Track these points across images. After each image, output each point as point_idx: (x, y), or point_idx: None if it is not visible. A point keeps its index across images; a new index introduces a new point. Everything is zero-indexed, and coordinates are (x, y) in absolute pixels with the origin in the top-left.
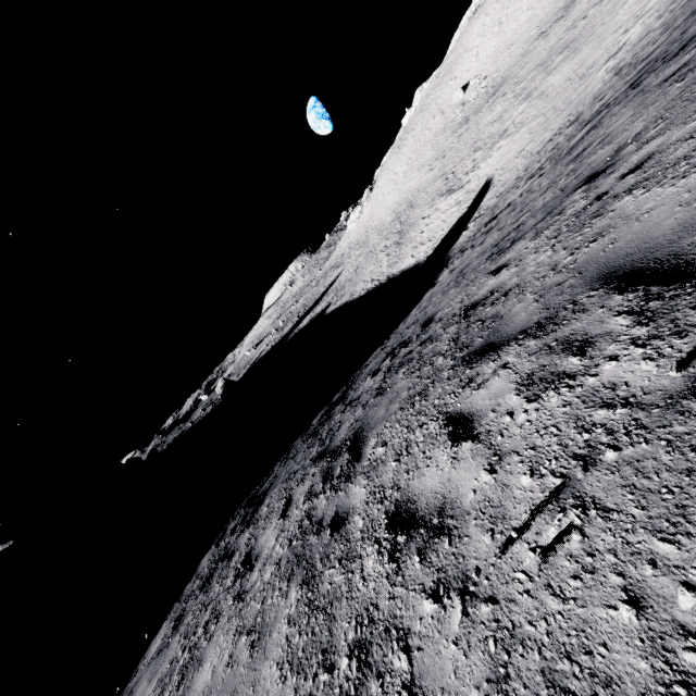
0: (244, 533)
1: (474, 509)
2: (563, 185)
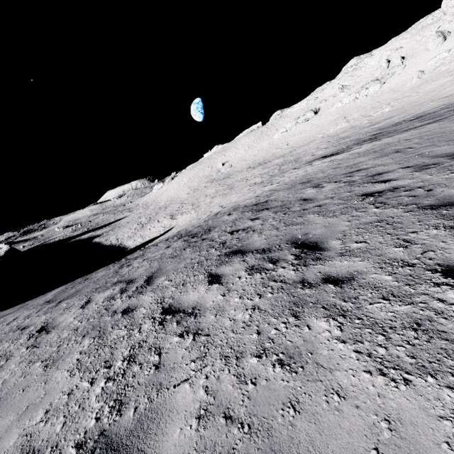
0: None
1: None
2: None
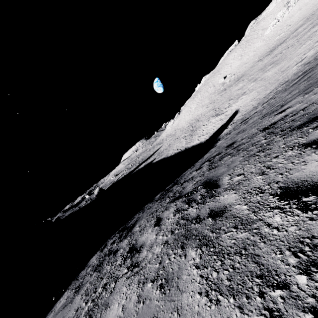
0: (123, 241)
1: None
2: (306, 85)
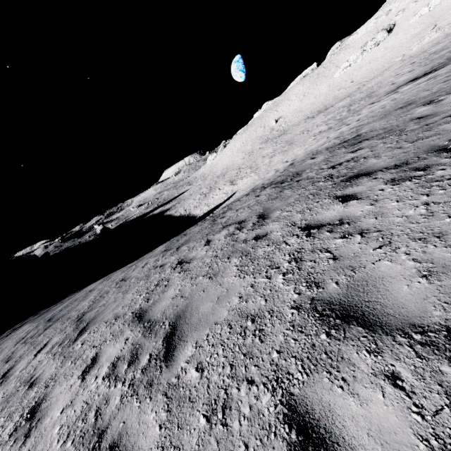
0: None
1: None
2: None
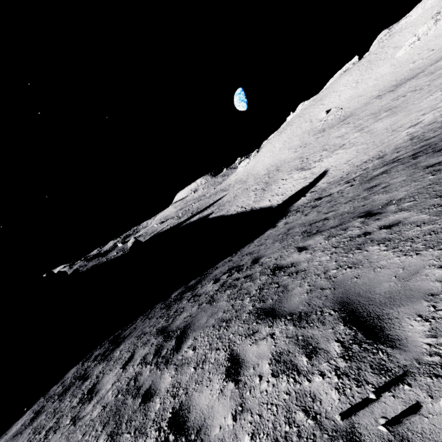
0: (100, 364)
1: None
2: (356, 206)
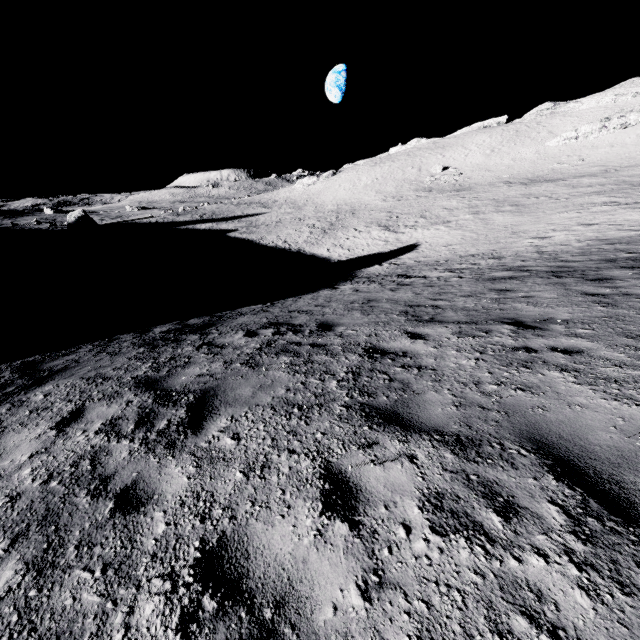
0: None
1: (328, 639)
2: (487, 306)
